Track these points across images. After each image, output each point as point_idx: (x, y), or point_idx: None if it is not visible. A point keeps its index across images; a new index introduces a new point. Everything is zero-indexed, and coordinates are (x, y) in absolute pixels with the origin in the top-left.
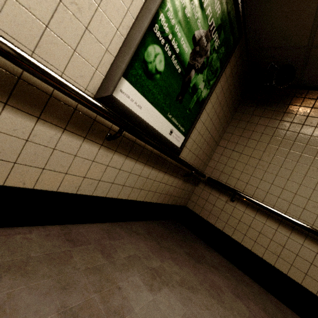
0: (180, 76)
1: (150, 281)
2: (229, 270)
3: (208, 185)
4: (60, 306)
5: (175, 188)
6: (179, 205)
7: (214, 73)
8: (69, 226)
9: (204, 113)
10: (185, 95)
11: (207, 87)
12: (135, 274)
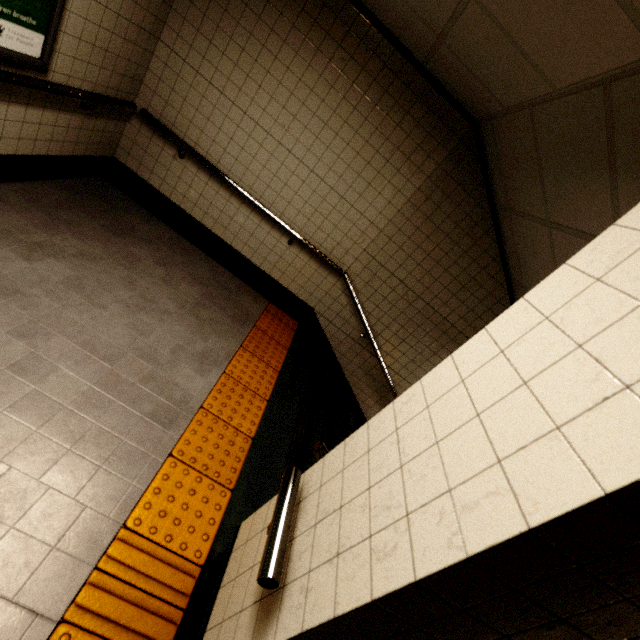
0: None
1: (27, 254)
2: (172, 243)
3: (147, 124)
4: None
5: (68, 129)
6: (95, 157)
7: None
8: None
9: None
10: None
11: None
12: (3, 248)
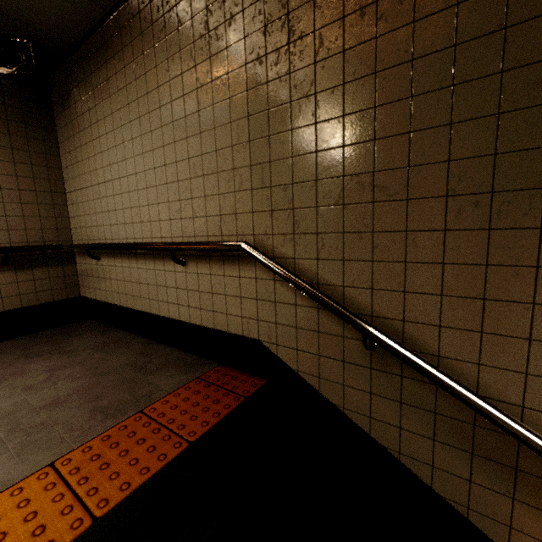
0: None
1: None
2: (108, 344)
3: (81, 255)
4: None
5: (1, 286)
6: (55, 302)
7: None
8: None
9: None
10: None
11: None
12: None
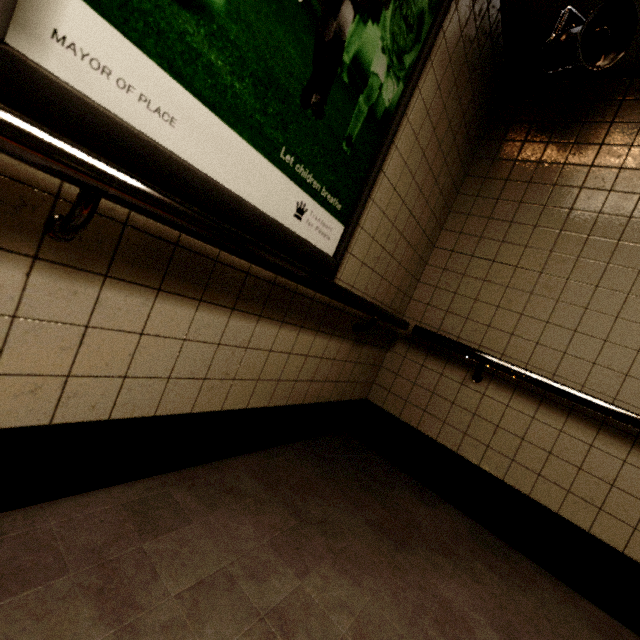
0: (306, 19)
1: None
2: (480, 548)
3: (416, 346)
4: None
5: (333, 363)
6: (349, 401)
7: (414, 28)
8: (3, 520)
9: (395, 157)
10: (331, 92)
11: (398, 74)
12: None
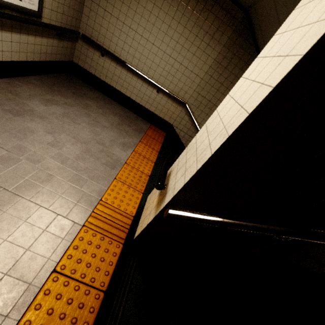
0: None
1: (45, 103)
2: (103, 99)
3: (85, 42)
4: (2, 109)
5: (52, 47)
6: (65, 61)
7: None
8: None
9: None
10: None
11: None
12: (35, 101)
